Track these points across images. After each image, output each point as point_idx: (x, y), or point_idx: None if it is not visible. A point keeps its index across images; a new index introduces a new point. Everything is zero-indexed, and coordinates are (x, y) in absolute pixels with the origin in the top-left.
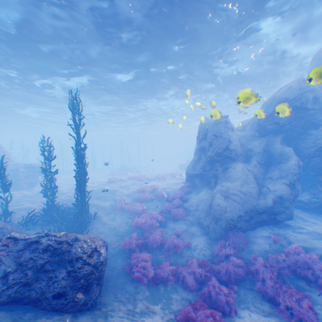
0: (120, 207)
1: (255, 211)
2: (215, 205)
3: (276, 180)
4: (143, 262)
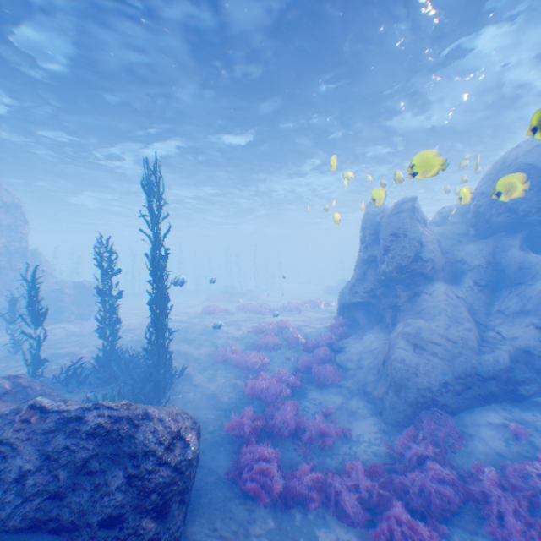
0: (223, 357)
1: (475, 374)
2: (396, 361)
3: (514, 318)
4: (264, 463)
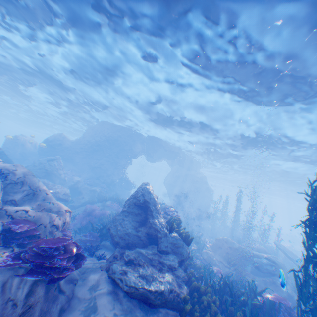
0: None
1: None
2: None
3: None
4: None
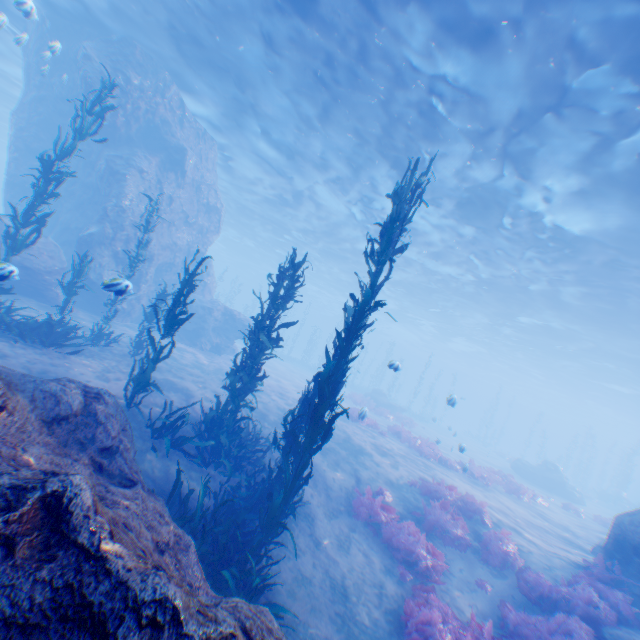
0: (369, 511)
1: None
2: None
3: None
4: None
